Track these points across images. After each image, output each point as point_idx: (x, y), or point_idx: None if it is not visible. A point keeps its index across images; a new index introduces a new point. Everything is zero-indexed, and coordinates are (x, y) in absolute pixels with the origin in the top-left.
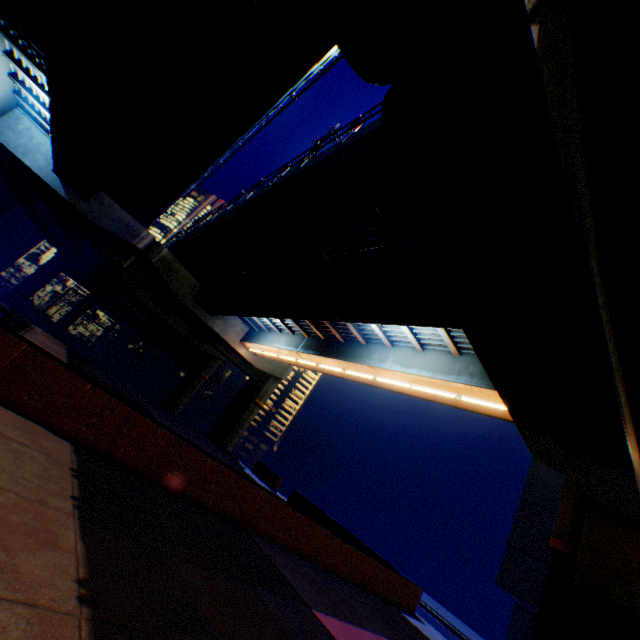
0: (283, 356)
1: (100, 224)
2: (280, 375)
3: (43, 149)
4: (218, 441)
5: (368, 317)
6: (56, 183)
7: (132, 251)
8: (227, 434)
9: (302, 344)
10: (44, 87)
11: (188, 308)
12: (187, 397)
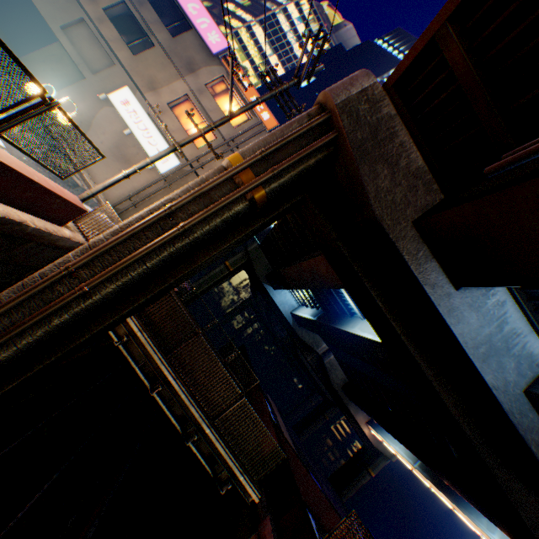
0: (399, 457)
1: (303, 339)
2: (389, 455)
3: (288, 301)
4: (336, 489)
5: (481, 511)
6: (289, 318)
7: (313, 350)
8: (343, 487)
9: (418, 462)
10: (304, 294)
11: (337, 392)
12: (311, 428)
